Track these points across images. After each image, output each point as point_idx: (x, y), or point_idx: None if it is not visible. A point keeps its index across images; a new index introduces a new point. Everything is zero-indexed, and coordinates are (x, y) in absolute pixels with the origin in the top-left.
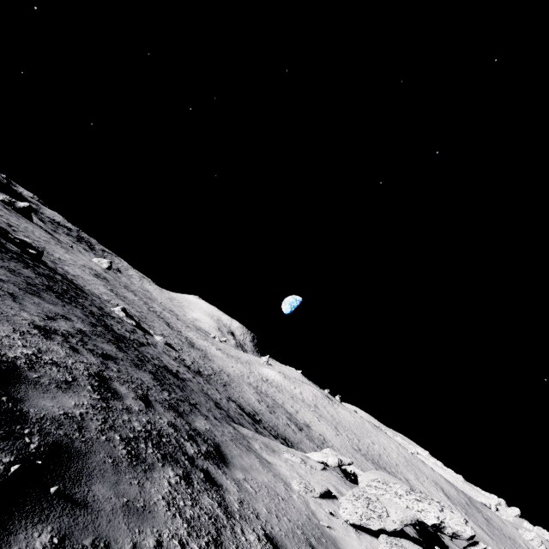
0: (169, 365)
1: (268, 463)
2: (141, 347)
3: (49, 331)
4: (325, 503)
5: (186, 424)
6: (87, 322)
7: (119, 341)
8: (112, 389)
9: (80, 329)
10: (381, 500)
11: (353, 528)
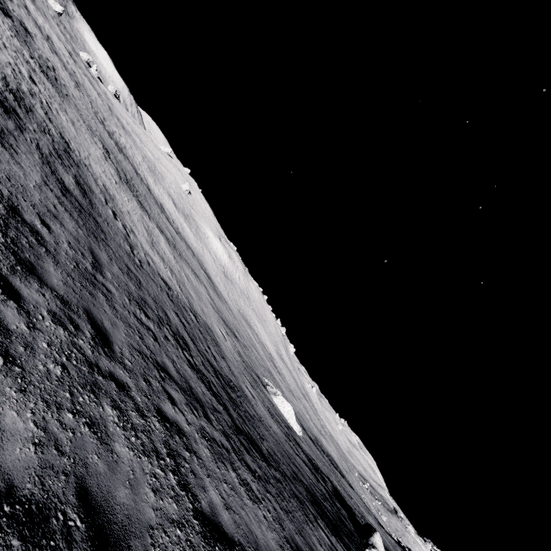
0: None
1: None
2: None
3: None
4: None
5: None
6: None
7: None
8: None
9: None
10: None
11: None
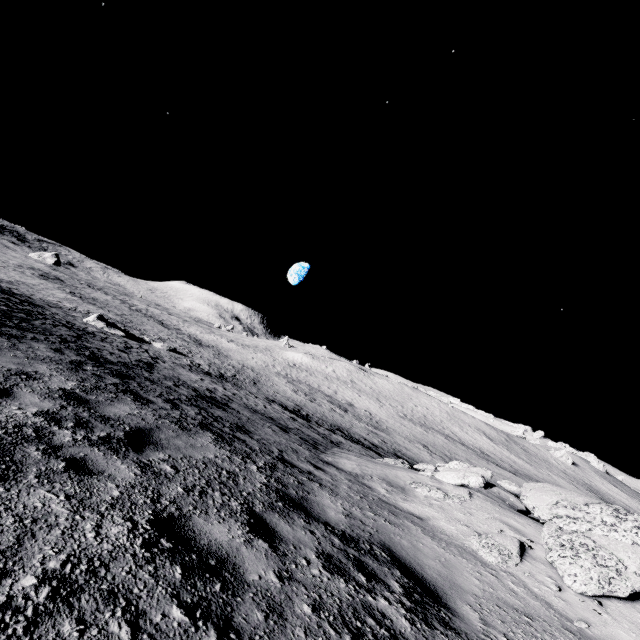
0: (196, 386)
1: (422, 522)
2: (153, 372)
3: (4, 442)
4: (530, 566)
5: (327, 530)
6: (66, 365)
7: (126, 380)
8: (206, 552)
9: (62, 392)
10: (597, 542)
11: (590, 599)
